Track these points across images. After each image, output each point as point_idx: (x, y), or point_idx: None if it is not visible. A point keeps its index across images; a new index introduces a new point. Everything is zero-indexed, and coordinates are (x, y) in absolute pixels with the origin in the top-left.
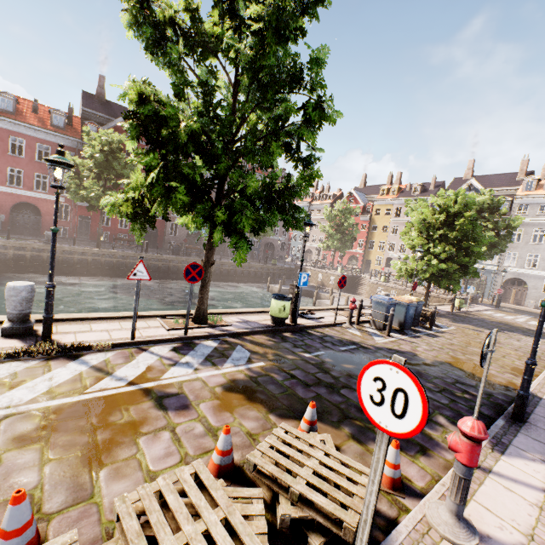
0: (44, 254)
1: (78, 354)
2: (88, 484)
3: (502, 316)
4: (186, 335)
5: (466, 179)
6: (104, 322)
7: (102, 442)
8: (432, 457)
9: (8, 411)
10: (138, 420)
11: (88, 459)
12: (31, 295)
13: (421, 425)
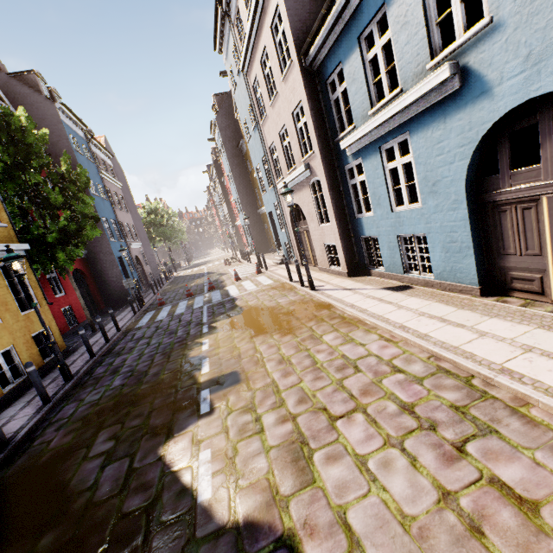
0: None
1: None
2: None
3: None
4: None
5: None
6: None
7: None
8: None
9: None
10: None
11: None
12: None
13: None
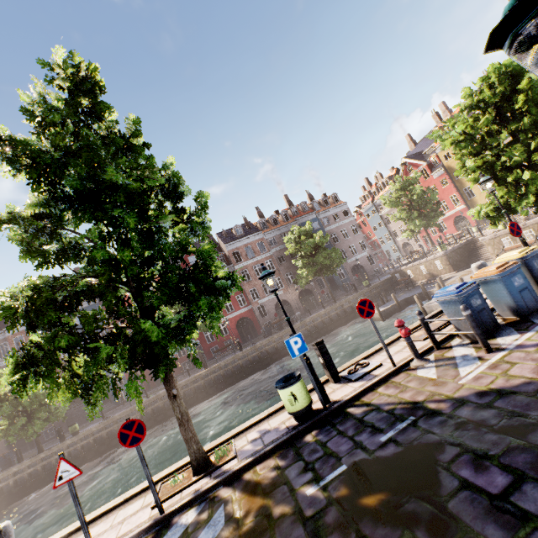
0: None
1: None
2: None
3: None
4: (163, 514)
5: None
6: (104, 519)
7: None
8: None
9: None
10: None
11: None
12: None
13: None
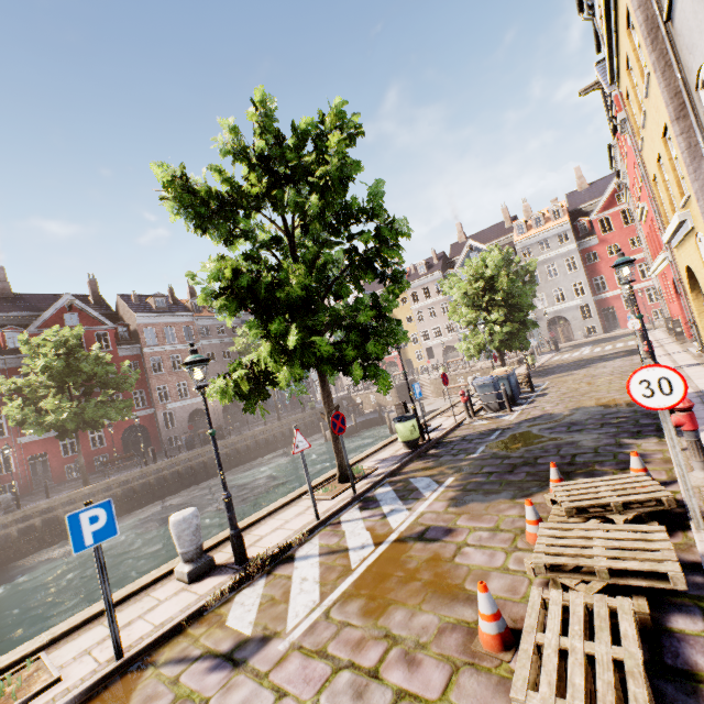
0: (12, 528)
1: (288, 556)
2: (471, 596)
3: (570, 355)
4: (357, 493)
5: (462, 242)
6: (259, 526)
7: (433, 578)
8: (650, 462)
9: (320, 610)
10: (431, 555)
11: (443, 589)
12: (198, 521)
13: (685, 389)
